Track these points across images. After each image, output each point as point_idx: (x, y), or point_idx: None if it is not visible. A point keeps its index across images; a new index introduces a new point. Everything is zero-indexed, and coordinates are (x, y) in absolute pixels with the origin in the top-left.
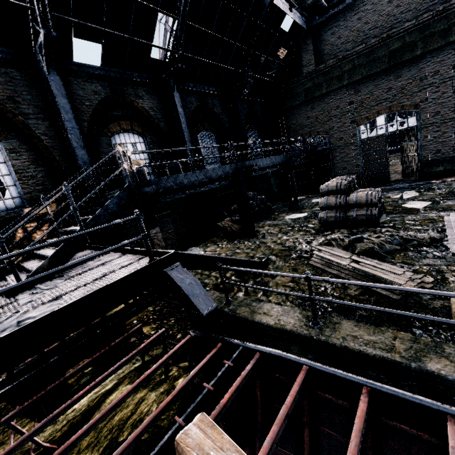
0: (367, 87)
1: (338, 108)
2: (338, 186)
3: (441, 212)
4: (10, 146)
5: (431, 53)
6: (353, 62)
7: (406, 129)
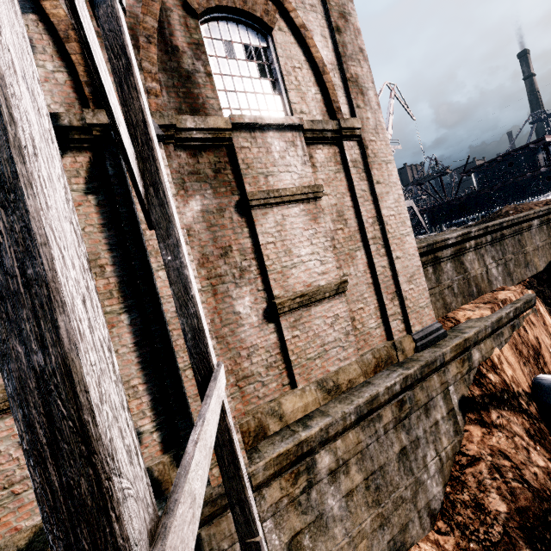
0: None
1: None
2: None
3: None
4: None
5: None
6: None
7: None
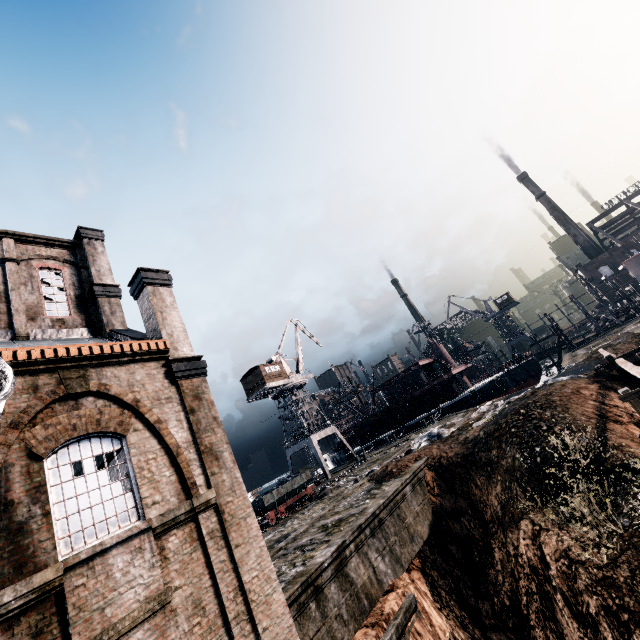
0: None
1: None
2: None
3: None
4: None
5: None
6: None
7: None
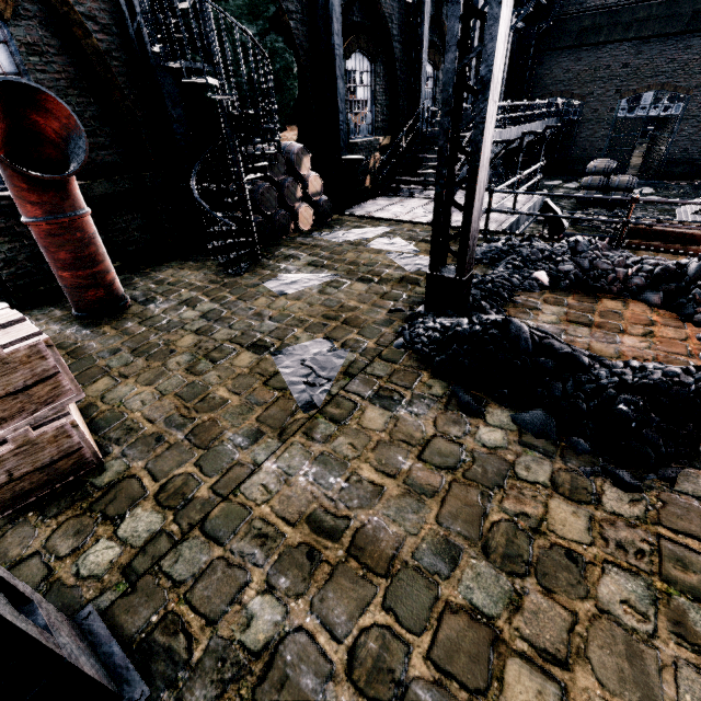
0: (651, 49)
1: (609, 68)
2: (605, 169)
3: (674, 206)
4: (378, 70)
5: None
6: (651, 9)
7: (666, 116)
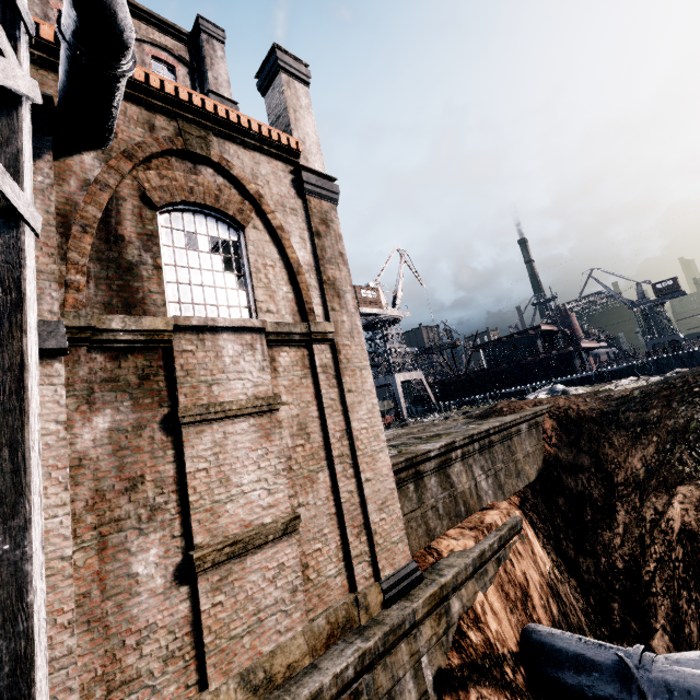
0: None
1: None
2: None
3: None
4: None
5: None
6: None
7: None
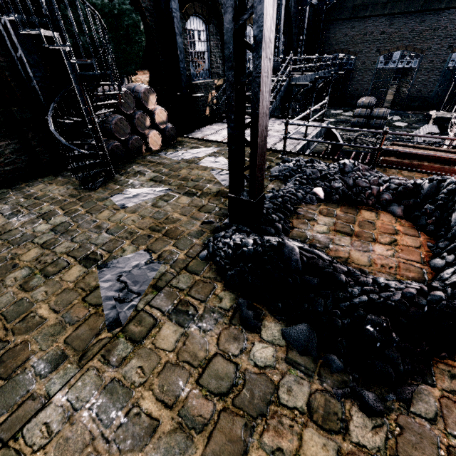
0: (399, 22)
1: (372, 34)
2: (369, 103)
3: (412, 129)
4: (211, 30)
5: (450, 10)
6: None
7: (408, 68)
